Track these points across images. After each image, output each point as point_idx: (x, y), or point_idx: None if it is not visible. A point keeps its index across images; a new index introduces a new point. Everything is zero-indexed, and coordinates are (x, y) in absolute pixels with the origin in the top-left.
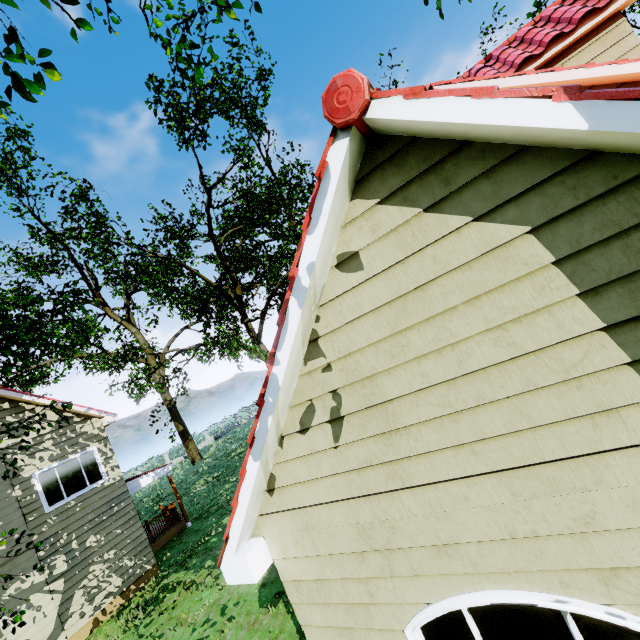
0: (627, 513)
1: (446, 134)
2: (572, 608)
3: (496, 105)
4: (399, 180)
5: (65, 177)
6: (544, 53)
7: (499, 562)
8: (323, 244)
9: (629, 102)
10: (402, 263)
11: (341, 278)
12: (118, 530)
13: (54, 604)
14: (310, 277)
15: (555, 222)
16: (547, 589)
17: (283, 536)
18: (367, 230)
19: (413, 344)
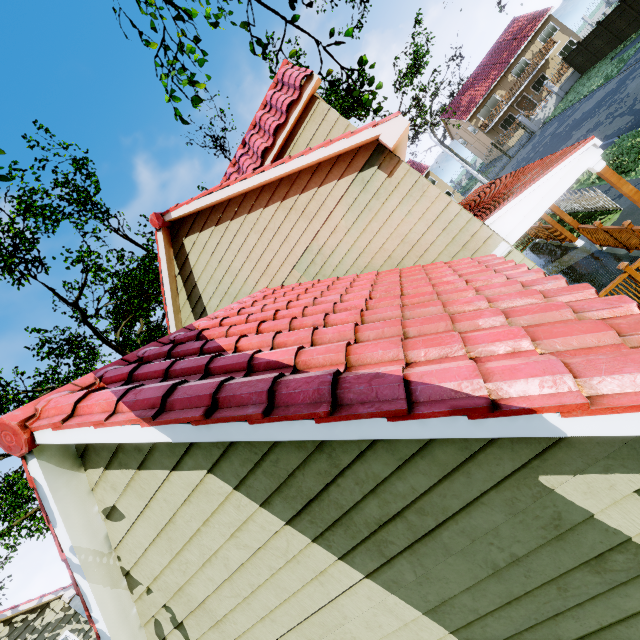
0: (369, 632)
1: None
2: None
3: (113, 430)
4: (107, 452)
5: None
6: (275, 142)
7: None
8: (73, 527)
9: (183, 424)
10: (148, 507)
11: (115, 526)
12: None
13: None
14: (76, 557)
15: (218, 463)
16: None
17: None
18: (110, 489)
19: (191, 560)
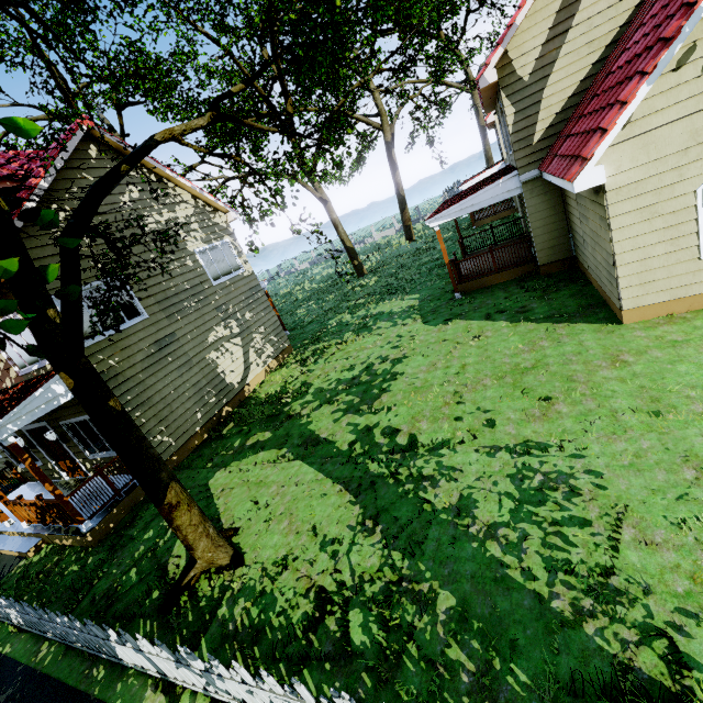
0: None
1: None
2: None
3: None
4: None
5: None
6: None
7: None
8: None
9: None
10: None
11: None
12: (262, 313)
13: (239, 353)
14: None
15: None
16: None
17: (621, 158)
18: None
19: None
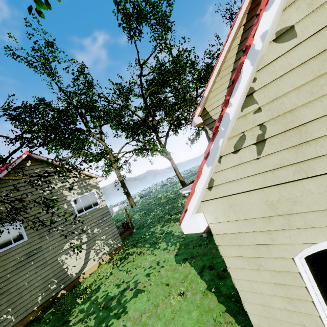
0: None
1: None
2: None
3: None
4: None
5: (74, 61)
6: None
7: None
8: (274, 17)
9: None
10: None
11: (277, 48)
12: (106, 227)
13: (83, 254)
14: (262, 42)
15: None
16: None
17: (216, 211)
18: (304, 7)
19: None
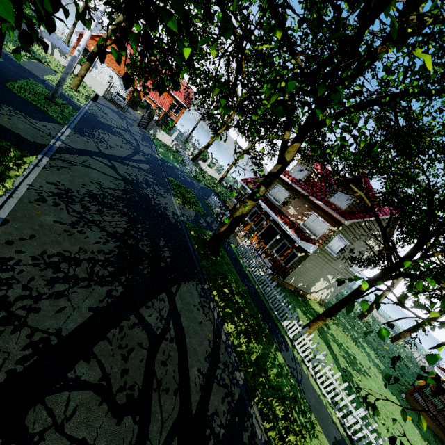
0: None
1: None
2: None
3: None
4: None
5: None
6: None
7: None
8: None
9: None
10: None
11: None
12: (339, 287)
13: (322, 287)
14: None
15: None
16: None
17: None
18: None
19: None
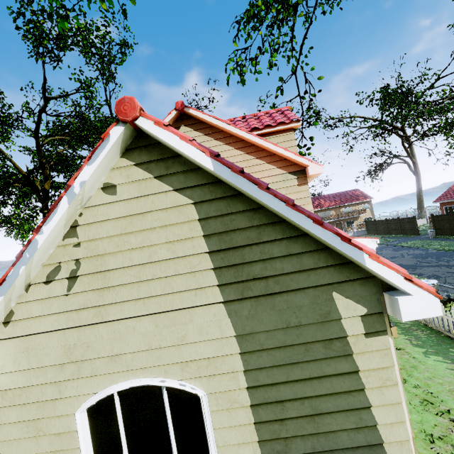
0: (197, 335)
1: (171, 147)
2: (166, 384)
3: (187, 146)
4: (147, 158)
5: None
6: (263, 129)
7: (140, 363)
8: (95, 173)
9: (226, 167)
10: (137, 199)
11: (102, 196)
12: None
13: None
14: (80, 188)
15: (203, 203)
16: (158, 375)
17: (5, 357)
18: (124, 176)
19: (130, 242)
